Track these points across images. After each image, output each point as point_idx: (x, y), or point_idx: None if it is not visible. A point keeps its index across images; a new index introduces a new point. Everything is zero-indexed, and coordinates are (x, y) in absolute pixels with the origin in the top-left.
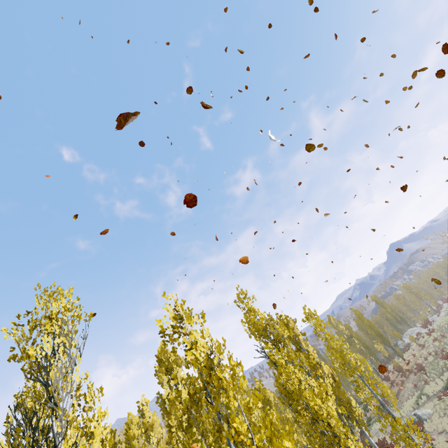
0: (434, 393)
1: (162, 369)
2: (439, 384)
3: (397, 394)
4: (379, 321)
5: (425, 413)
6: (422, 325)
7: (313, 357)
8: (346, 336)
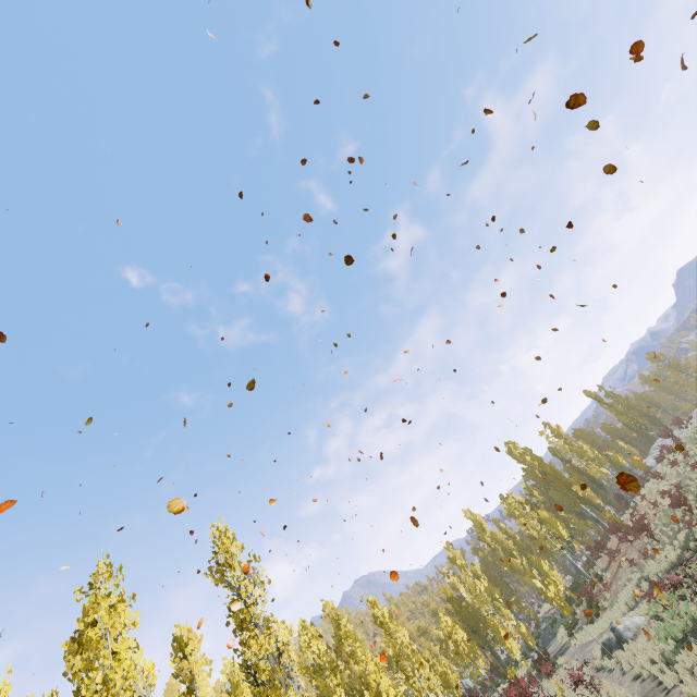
0: (660, 576)
1: (74, 647)
2: (669, 558)
3: (614, 575)
4: (611, 430)
5: (631, 626)
6: (662, 433)
7: (480, 522)
8: (541, 473)
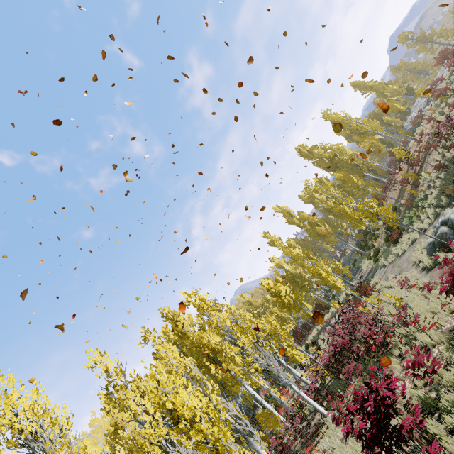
0: None
1: None
2: None
3: (410, 198)
4: (375, 115)
5: None
6: (437, 60)
7: (288, 212)
8: (328, 160)
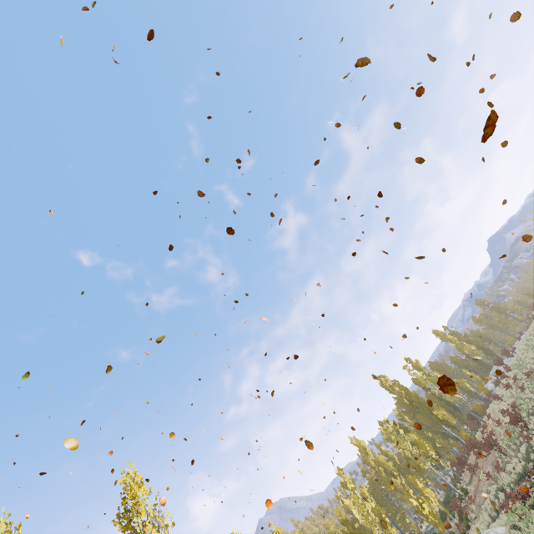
0: (512, 487)
1: None
2: (517, 470)
3: (477, 488)
4: (458, 361)
5: None
6: (495, 361)
7: (364, 447)
8: (409, 400)
